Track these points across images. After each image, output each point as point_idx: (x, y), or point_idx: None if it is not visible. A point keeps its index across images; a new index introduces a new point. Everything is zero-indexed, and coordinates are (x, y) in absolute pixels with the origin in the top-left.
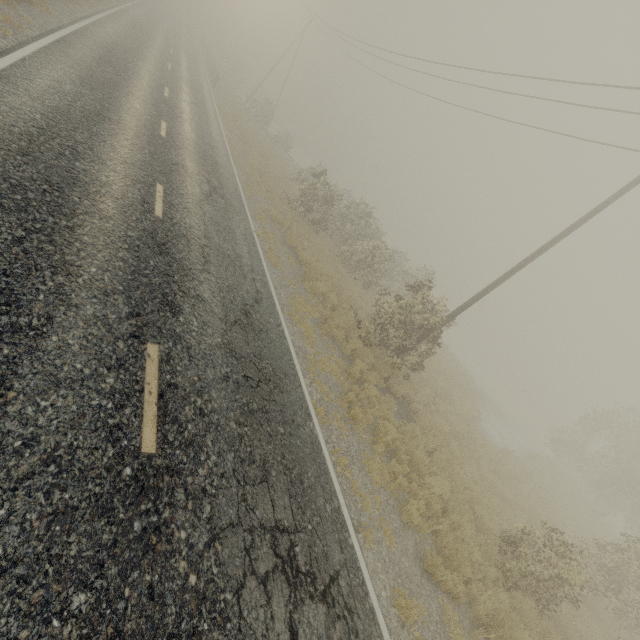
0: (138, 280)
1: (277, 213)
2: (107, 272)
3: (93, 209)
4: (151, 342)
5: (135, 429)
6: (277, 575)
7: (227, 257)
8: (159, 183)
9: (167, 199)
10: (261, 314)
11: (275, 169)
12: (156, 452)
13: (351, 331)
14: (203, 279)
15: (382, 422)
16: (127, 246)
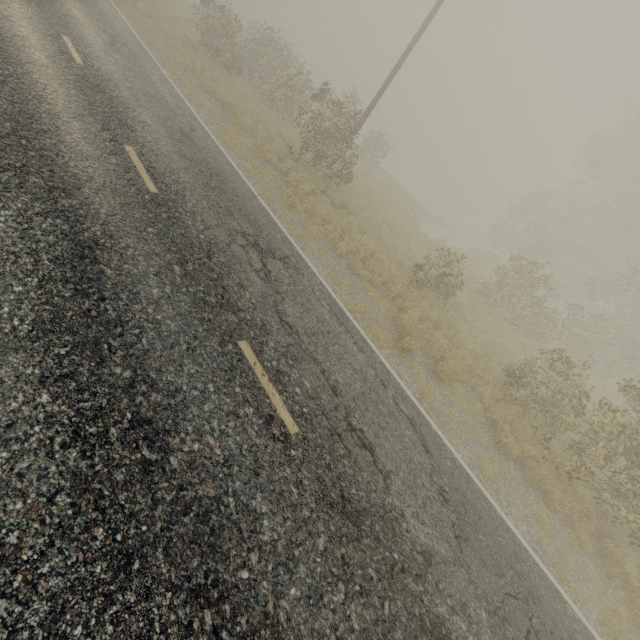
0: (95, 109)
1: (185, 59)
2: (71, 104)
3: (31, 60)
4: (126, 145)
5: (141, 182)
6: (250, 247)
7: (153, 97)
8: (63, 35)
9: (79, 49)
10: (199, 138)
11: (166, 11)
12: (159, 193)
13: (285, 158)
14: (141, 112)
15: (319, 210)
16: (73, 87)
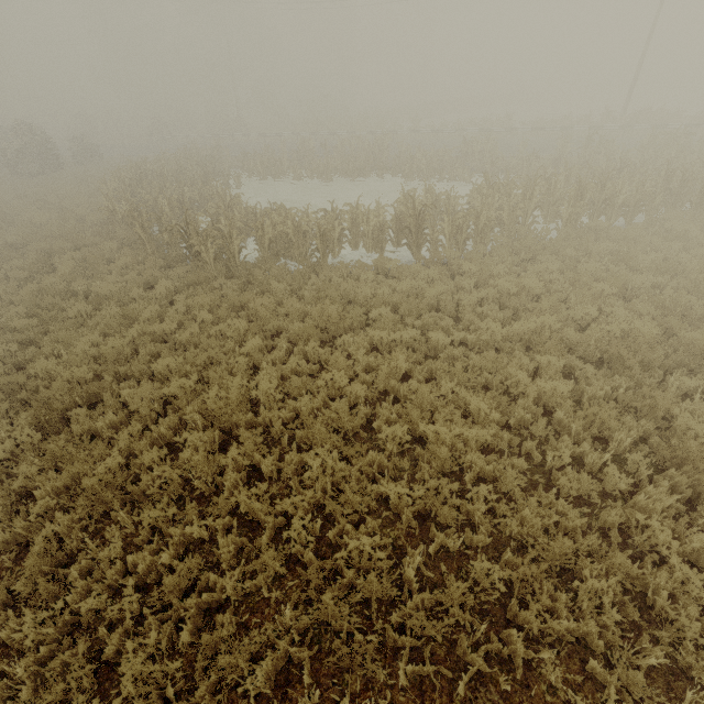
0: None
1: None
2: None
3: None
4: None
5: None
6: None
7: None
8: None
9: None
10: None
11: None
12: None
13: None
14: None
15: None
16: None
